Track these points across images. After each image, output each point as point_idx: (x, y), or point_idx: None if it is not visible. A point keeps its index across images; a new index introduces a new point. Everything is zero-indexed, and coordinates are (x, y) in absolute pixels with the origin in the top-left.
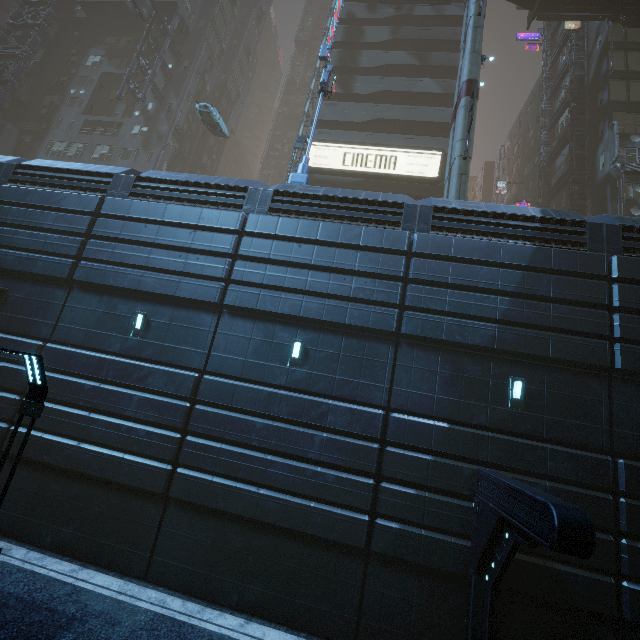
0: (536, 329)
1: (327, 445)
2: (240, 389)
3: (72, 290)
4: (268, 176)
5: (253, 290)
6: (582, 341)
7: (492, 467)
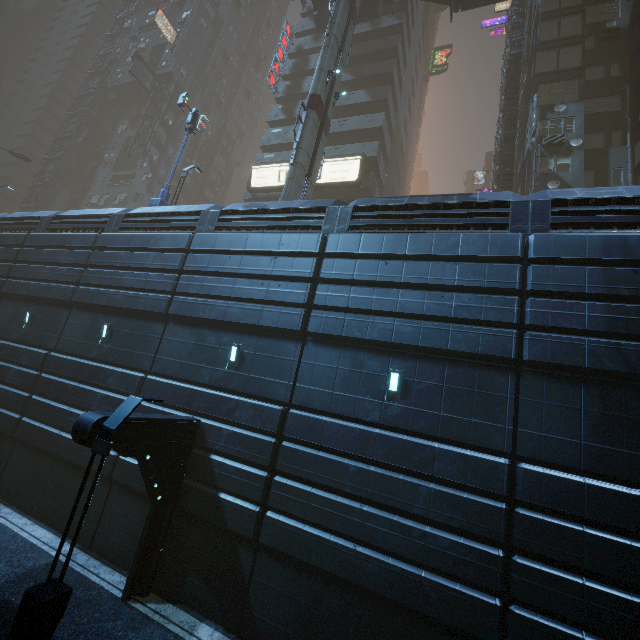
0: (261, 303)
1: (103, 400)
2: (66, 361)
3: (2, 299)
4: None
5: (89, 289)
6: (285, 310)
7: (204, 417)
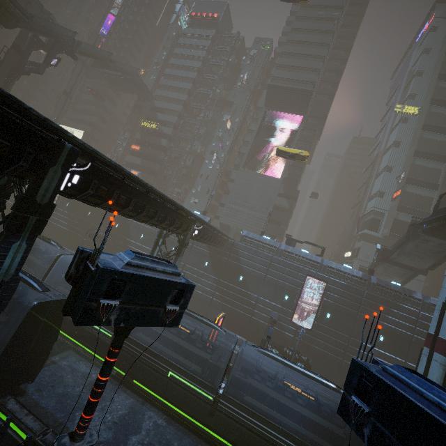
0: None
1: None
2: None
3: None
4: None
5: None
6: None
7: None
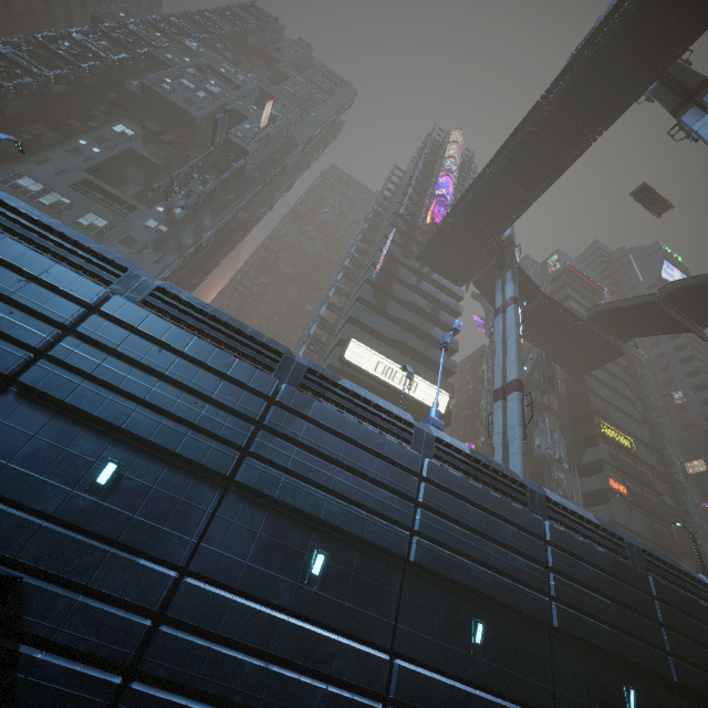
0: (626, 634)
1: None
2: (438, 685)
3: (228, 493)
4: (227, 306)
5: (439, 550)
6: (655, 652)
7: None
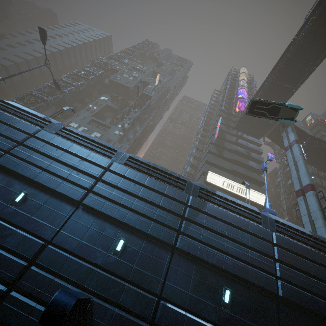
0: None
1: None
2: None
3: (174, 254)
4: None
5: (296, 289)
6: None
7: None
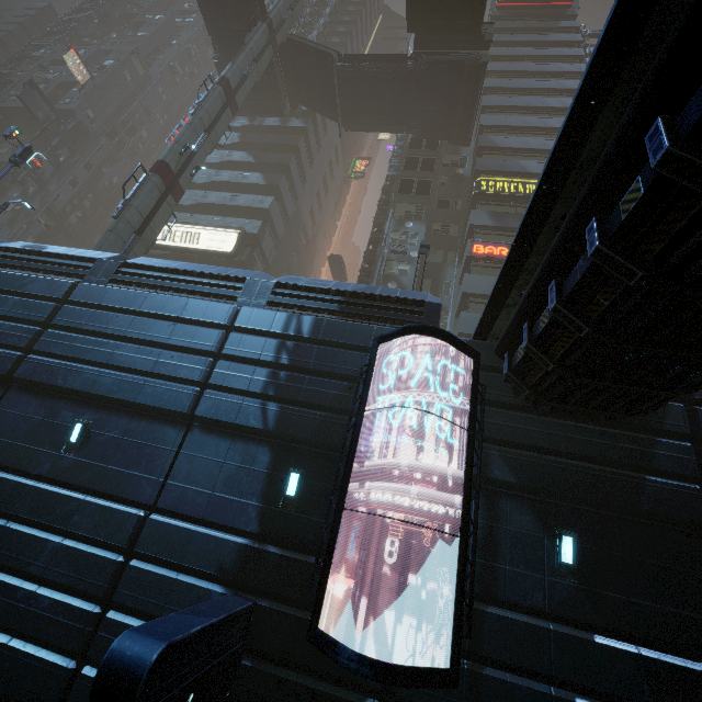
0: None
1: None
2: None
3: None
4: None
5: None
6: (0, 352)
7: None
